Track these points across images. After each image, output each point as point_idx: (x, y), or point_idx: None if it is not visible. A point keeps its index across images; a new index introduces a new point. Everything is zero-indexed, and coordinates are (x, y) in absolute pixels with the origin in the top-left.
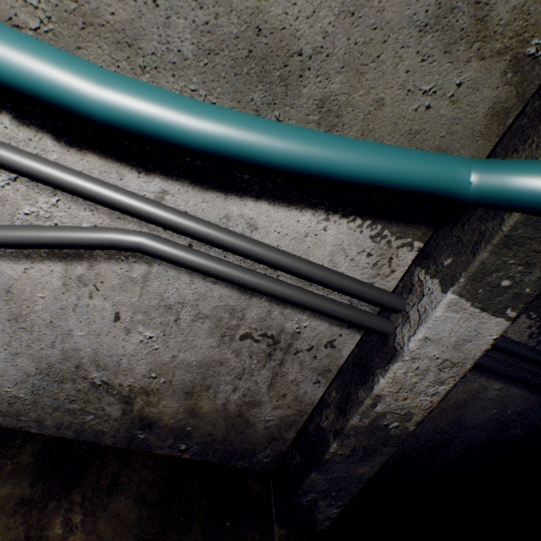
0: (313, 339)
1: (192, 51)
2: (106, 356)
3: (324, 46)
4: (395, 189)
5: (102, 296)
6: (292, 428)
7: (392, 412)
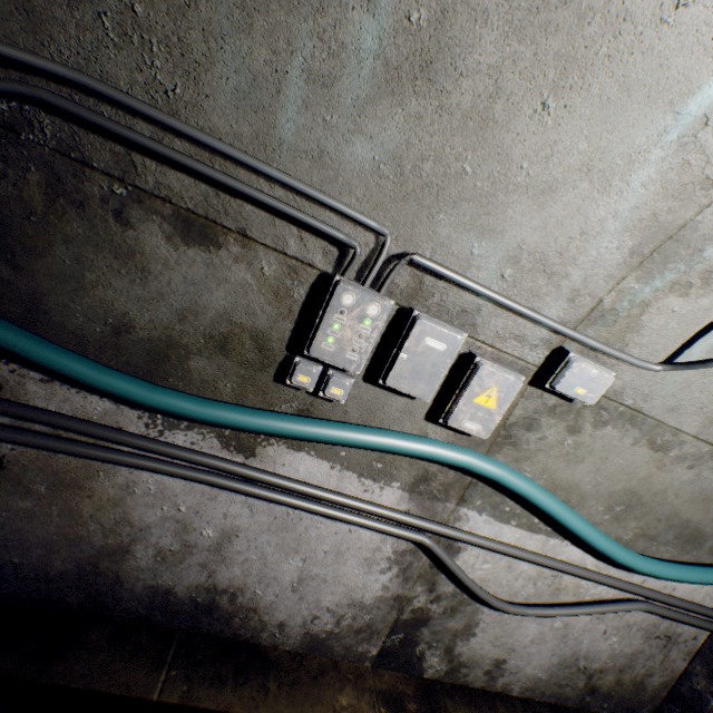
0: (686, 635)
1: (671, 538)
2: (591, 651)
3: None
4: None
5: (602, 622)
6: (665, 689)
7: None
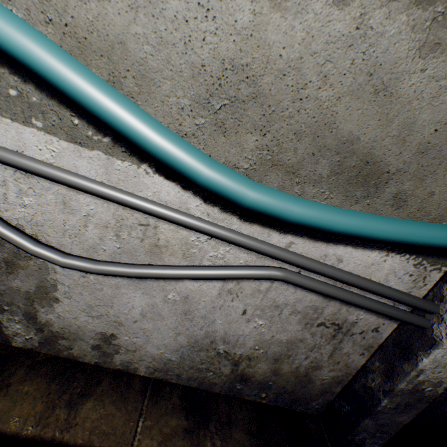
0: (364, 326)
1: (326, 174)
2: (231, 335)
3: (402, 168)
4: (446, 248)
5: (239, 300)
6: (339, 385)
7: (428, 380)
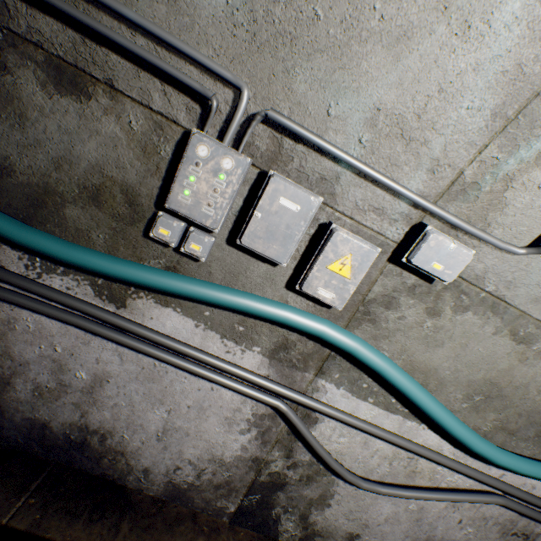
0: None
1: (532, 435)
2: (445, 539)
3: None
4: None
5: (458, 511)
6: None
7: None
